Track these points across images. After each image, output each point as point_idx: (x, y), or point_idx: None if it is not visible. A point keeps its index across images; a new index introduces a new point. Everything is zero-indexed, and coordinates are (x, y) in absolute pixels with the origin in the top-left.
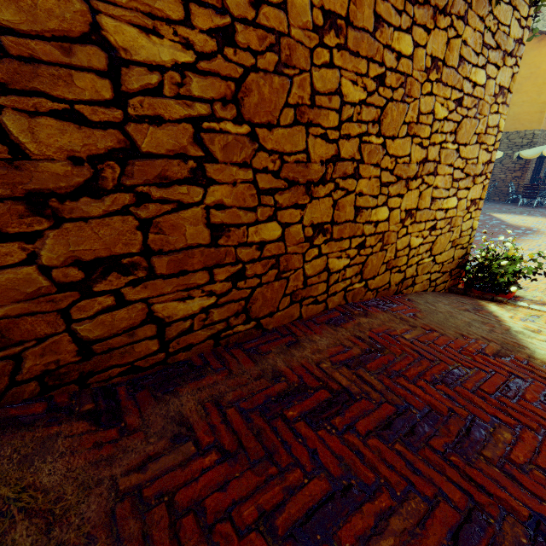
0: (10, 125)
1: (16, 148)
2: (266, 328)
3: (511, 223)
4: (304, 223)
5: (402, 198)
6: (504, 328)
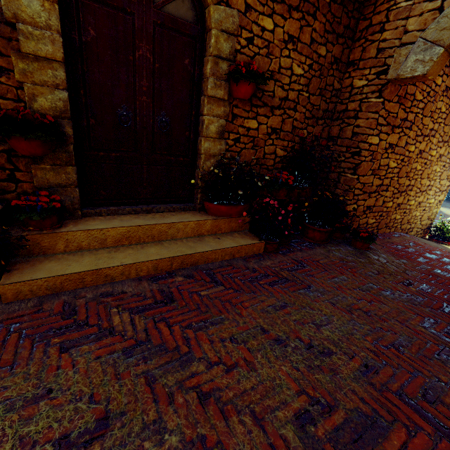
0: (373, 180)
1: (372, 184)
2: (378, 233)
3: (446, 214)
4: (396, 203)
5: (419, 198)
6: (449, 249)
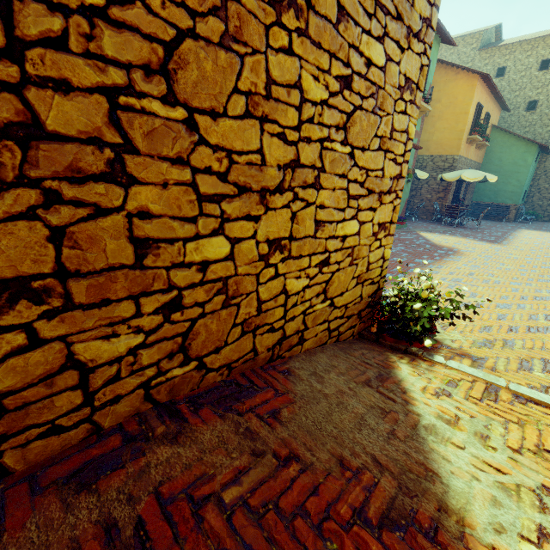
0: None
1: None
2: None
3: (435, 243)
4: None
5: (257, 221)
6: (411, 420)
